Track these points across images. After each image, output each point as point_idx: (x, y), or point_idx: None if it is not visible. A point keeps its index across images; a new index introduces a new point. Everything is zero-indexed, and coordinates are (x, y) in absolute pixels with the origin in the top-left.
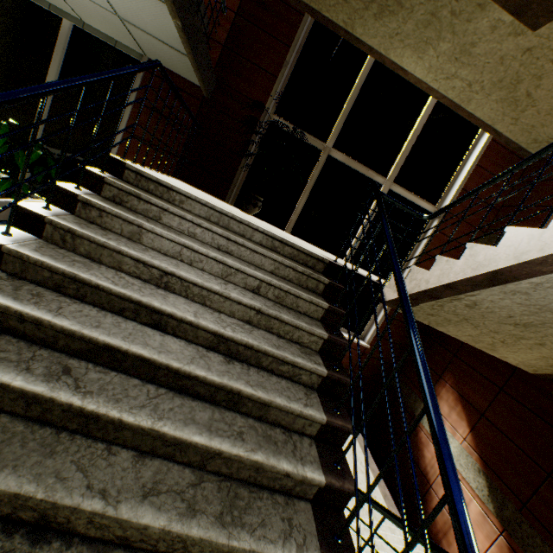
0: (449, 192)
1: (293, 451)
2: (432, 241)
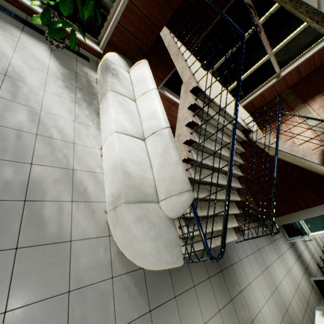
0: (291, 65)
1: (235, 195)
2: (267, 88)
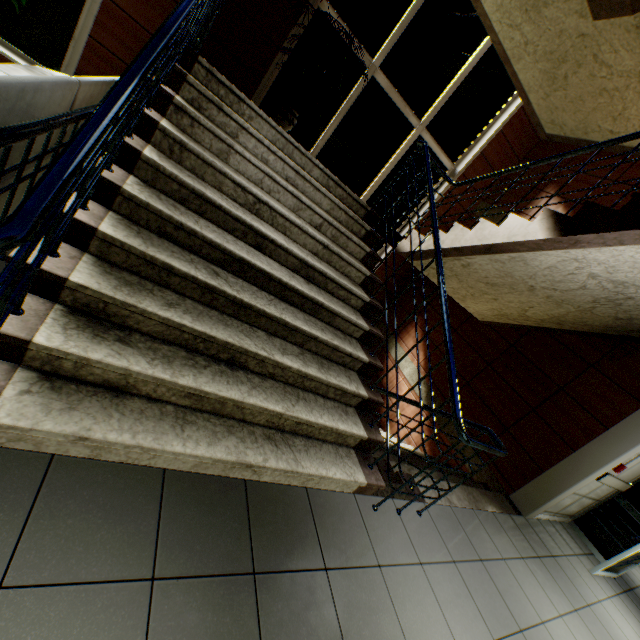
0: (469, 153)
1: (350, 344)
2: (440, 200)
